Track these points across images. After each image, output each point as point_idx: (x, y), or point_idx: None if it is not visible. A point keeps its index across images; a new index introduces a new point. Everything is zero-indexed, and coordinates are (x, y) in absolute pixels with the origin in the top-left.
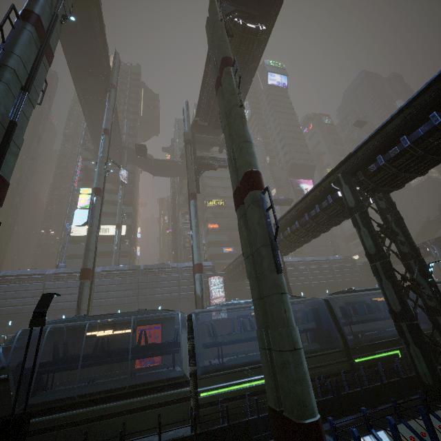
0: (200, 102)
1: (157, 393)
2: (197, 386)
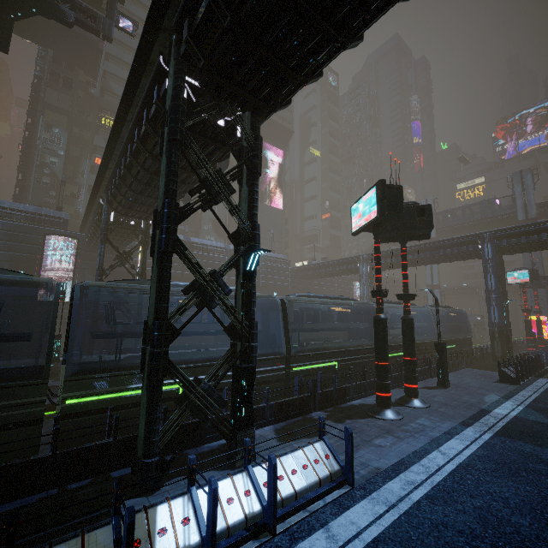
0: None
1: None
2: None
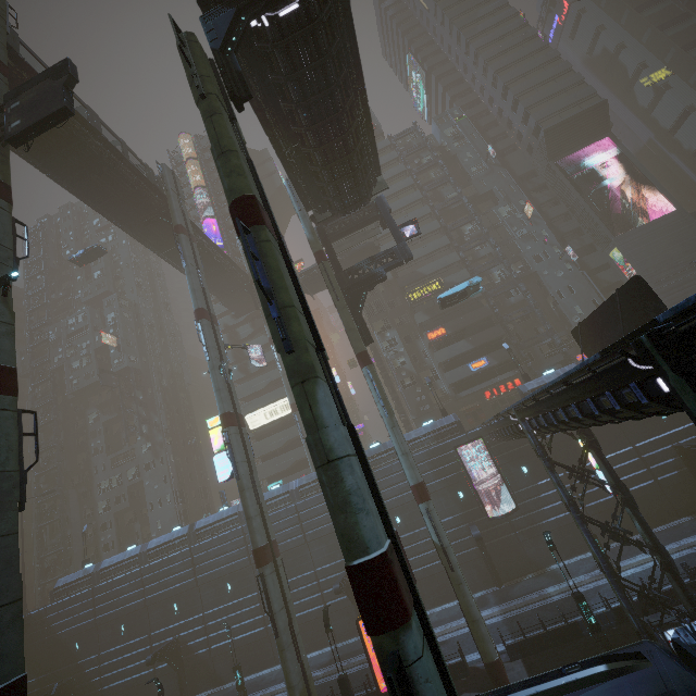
0: (299, 187)
1: None
2: None
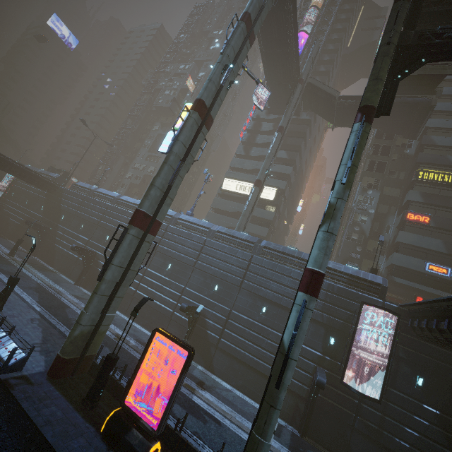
0: None
1: None
2: None
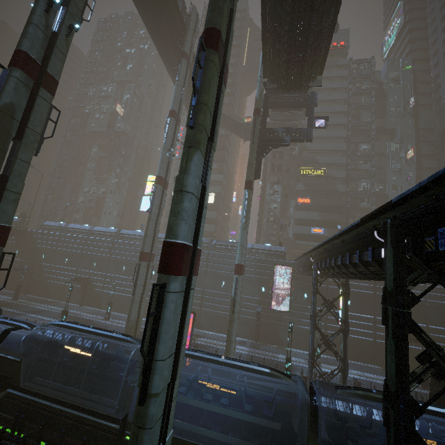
0: (265, 58)
1: (95, 417)
2: (126, 427)
